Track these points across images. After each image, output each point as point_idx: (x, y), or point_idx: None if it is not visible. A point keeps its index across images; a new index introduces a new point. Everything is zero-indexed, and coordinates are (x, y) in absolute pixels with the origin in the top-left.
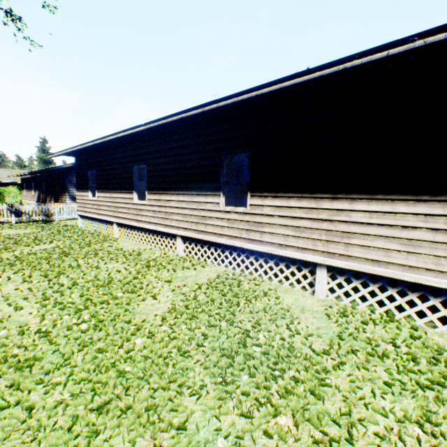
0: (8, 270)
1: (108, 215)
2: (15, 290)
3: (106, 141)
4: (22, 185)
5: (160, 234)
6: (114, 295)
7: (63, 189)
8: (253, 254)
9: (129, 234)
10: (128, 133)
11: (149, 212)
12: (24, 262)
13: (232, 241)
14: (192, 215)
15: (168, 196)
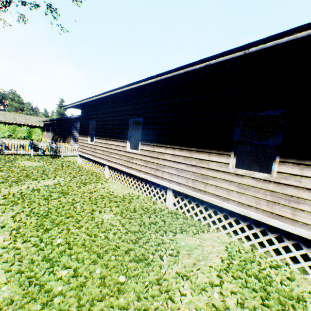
0: (7, 211)
1: (102, 158)
2: (2, 248)
3: (111, 95)
4: (43, 128)
5: (148, 182)
6: (114, 280)
7: (70, 133)
8: (274, 231)
9: (116, 175)
10: (135, 86)
11: (140, 161)
12: (26, 201)
13: (244, 210)
14: (189, 171)
15: (162, 149)
